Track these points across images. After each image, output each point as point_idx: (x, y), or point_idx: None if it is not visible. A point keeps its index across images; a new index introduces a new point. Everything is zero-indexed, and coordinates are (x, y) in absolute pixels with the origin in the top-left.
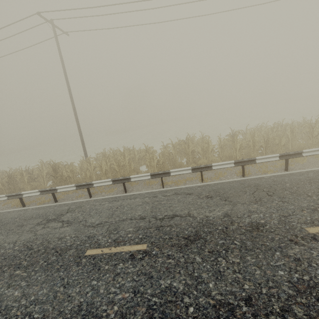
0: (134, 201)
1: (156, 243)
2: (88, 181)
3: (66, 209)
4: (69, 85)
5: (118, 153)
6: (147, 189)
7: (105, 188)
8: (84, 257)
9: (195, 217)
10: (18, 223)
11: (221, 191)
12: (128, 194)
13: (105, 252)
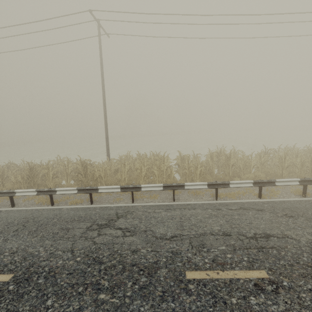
0: (196, 212)
1: (277, 270)
2: (122, 183)
3: (114, 214)
4: (103, 84)
5: (156, 157)
6: (197, 200)
7: (143, 193)
8: (189, 282)
9: (297, 239)
10: (60, 225)
11: (297, 210)
12: (181, 203)
13: (214, 277)
